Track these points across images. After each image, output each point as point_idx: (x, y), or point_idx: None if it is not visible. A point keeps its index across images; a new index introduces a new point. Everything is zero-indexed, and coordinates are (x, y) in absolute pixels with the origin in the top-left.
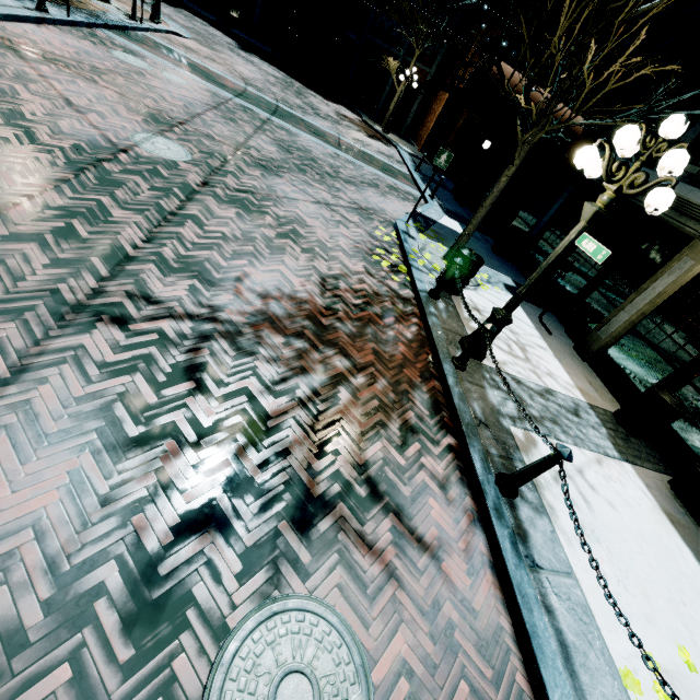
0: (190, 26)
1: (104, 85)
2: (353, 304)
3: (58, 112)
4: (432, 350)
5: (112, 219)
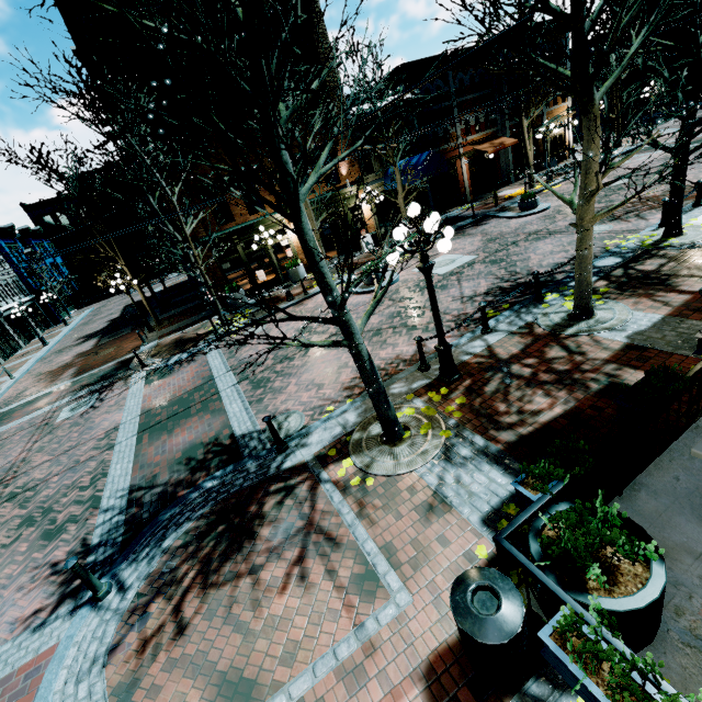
0: None
1: None
2: None
3: None
4: None
5: None
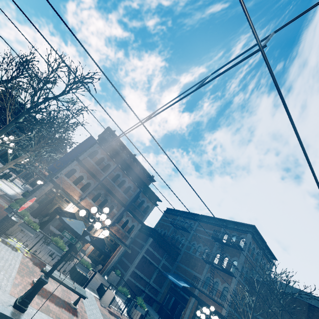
0: None
1: None
2: None
3: None
4: None
5: None
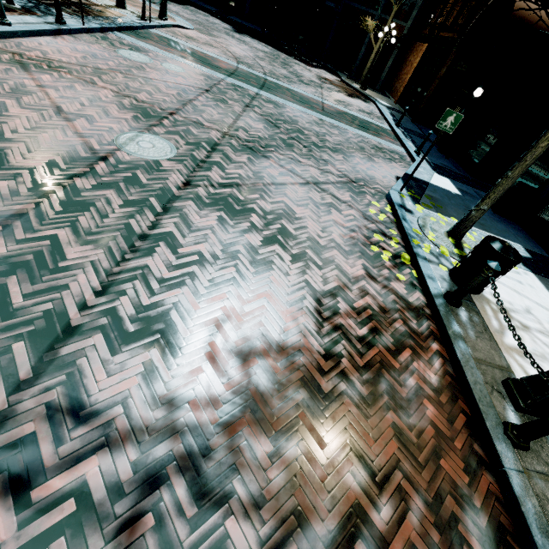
0: (194, 19)
1: (101, 86)
2: (358, 337)
3: (43, 123)
4: (469, 405)
5: (63, 263)
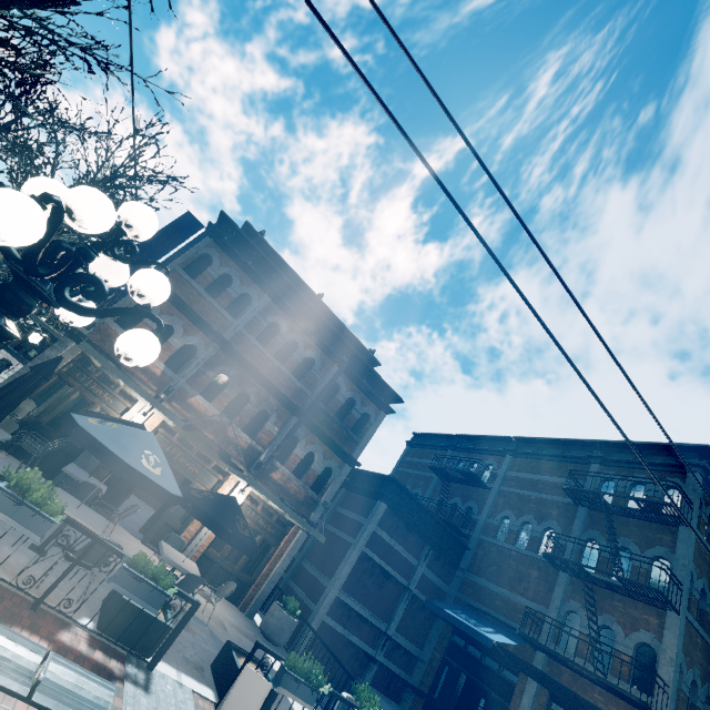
0: None
1: None
2: None
3: None
4: None
5: None
